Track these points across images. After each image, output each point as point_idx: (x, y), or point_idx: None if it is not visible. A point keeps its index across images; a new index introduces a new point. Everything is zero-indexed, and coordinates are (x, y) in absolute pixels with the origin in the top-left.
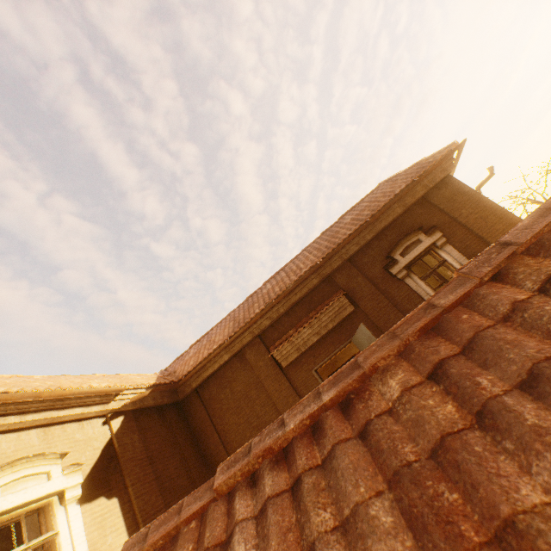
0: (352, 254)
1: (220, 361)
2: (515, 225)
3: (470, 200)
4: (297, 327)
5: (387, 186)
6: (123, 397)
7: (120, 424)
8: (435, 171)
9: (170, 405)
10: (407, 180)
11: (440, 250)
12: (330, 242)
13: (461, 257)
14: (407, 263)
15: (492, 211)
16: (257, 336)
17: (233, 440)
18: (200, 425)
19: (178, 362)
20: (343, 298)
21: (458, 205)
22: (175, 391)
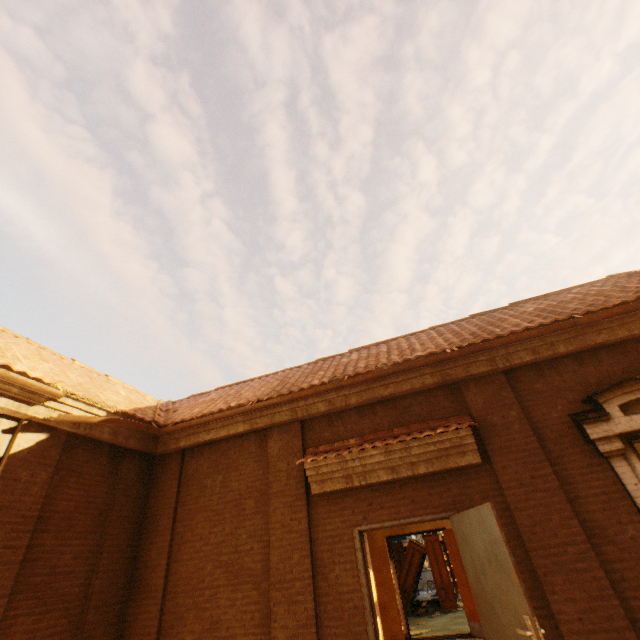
0: (516, 364)
1: (231, 428)
2: None
3: None
4: (364, 439)
5: (631, 280)
6: (62, 407)
7: (33, 444)
8: None
9: (136, 453)
10: None
11: None
12: (482, 329)
13: None
14: (632, 429)
15: None
16: (300, 420)
17: (185, 562)
18: (158, 506)
19: (190, 401)
20: (466, 431)
21: None
22: (154, 437)
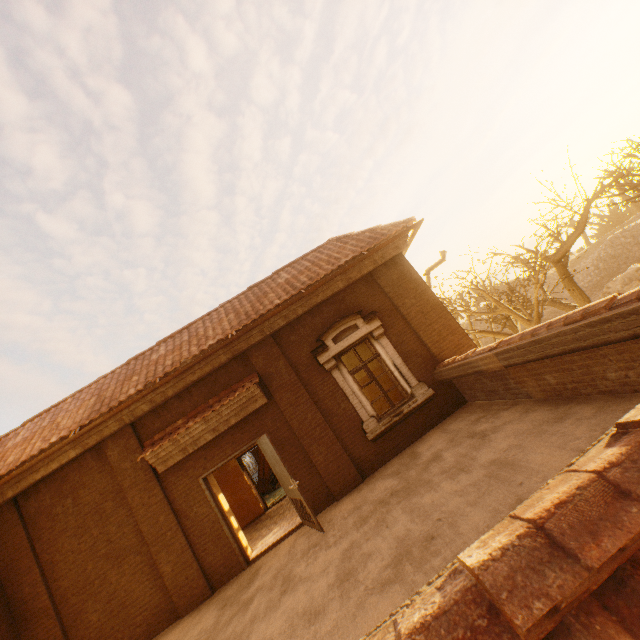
0: (278, 329)
1: (63, 458)
2: (451, 327)
3: (416, 289)
4: (189, 417)
5: (336, 247)
6: None
7: None
8: (387, 247)
9: None
10: (356, 250)
11: (376, 342)
12: (253, 307)
13: (395, 354)
14: (339, 351)
15: (434, 307)
16: (130, 424)
17: (65, 576)
18: (11, 556)
19: None
20: (254, 387)
21: (403, 292)
22: None
